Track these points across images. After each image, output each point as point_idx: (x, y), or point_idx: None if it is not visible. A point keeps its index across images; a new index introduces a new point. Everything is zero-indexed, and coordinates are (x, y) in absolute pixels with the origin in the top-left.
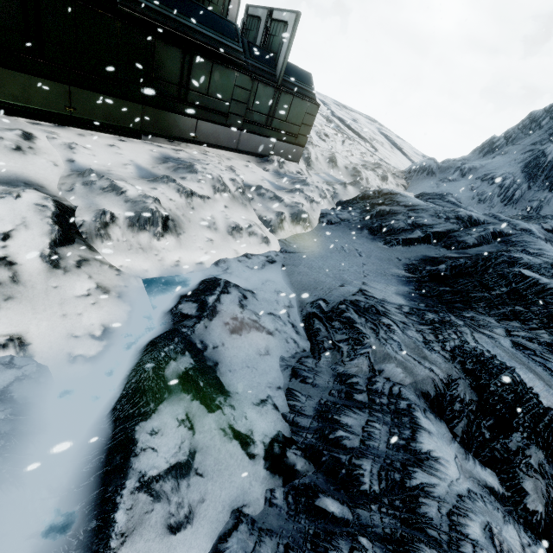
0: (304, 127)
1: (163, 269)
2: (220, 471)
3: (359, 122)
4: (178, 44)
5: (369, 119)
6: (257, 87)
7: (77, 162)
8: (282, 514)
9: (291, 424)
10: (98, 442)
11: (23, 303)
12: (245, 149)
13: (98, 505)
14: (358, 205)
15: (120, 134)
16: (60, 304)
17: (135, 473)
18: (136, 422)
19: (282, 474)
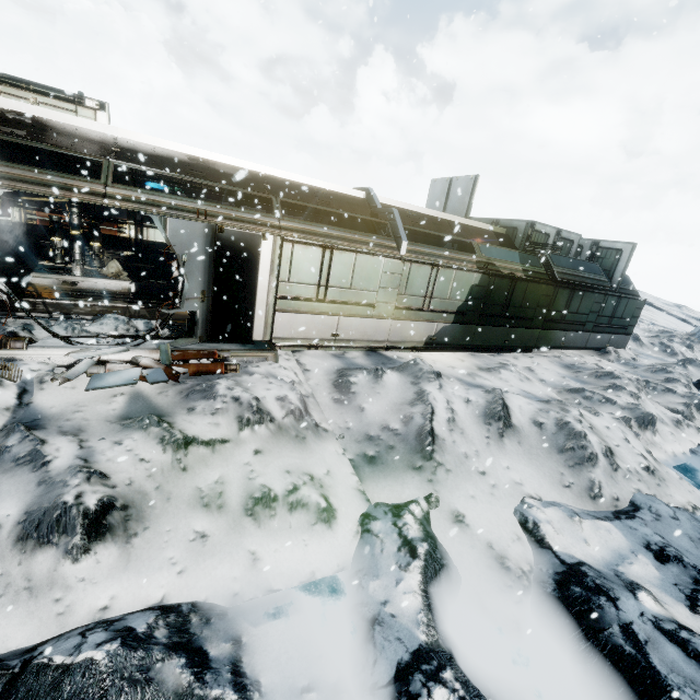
0: (633, 319)
1: (671, 458)
2: None
3: None
4: (569, 287)
5: None
6: (606, 299)
7: (546, 380)
8: None
9: None
10: None
11: (669, 483)
12: (590, 346)
13: None
14: None
15: (523, 352)
16: (680, 484)
17: None
18: None
19: None
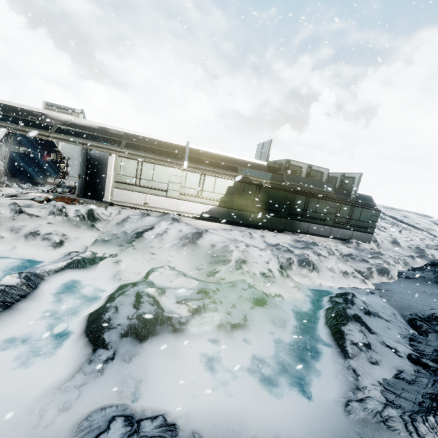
0: (371, 223)
1: (315, 286)
2: (385, 355)
3: (409, 217)
4: (304, 195)
5: (419, 215)
6: (340, 206)
7: (267, 241)
8: (427, 375)
9: (418, 353)
10: (324, 333)
11: (277, 285)
12: (334, 236)
13: (337, 345)
14: (429, 268)
15: (275, 231)
16: (287, 288)
17: (348, 339)
18: (340, 326)
19: (421, 365)
